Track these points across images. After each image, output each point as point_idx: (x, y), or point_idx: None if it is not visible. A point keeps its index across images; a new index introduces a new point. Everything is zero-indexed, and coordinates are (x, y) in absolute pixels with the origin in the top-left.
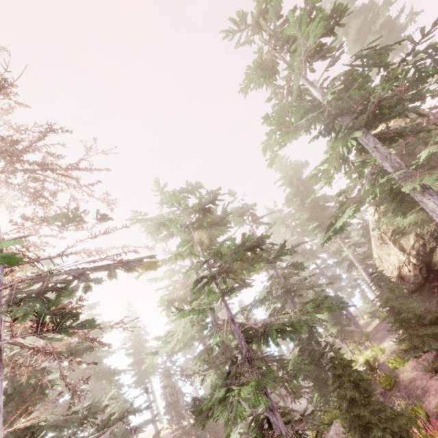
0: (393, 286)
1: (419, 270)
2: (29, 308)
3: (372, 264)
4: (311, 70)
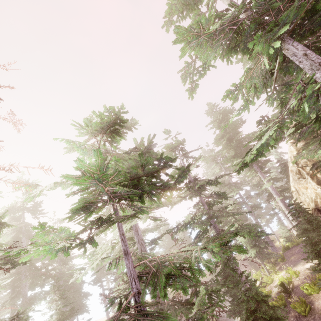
0: (311, 217)
1: None
2: None
3: (289, 196)
4: None
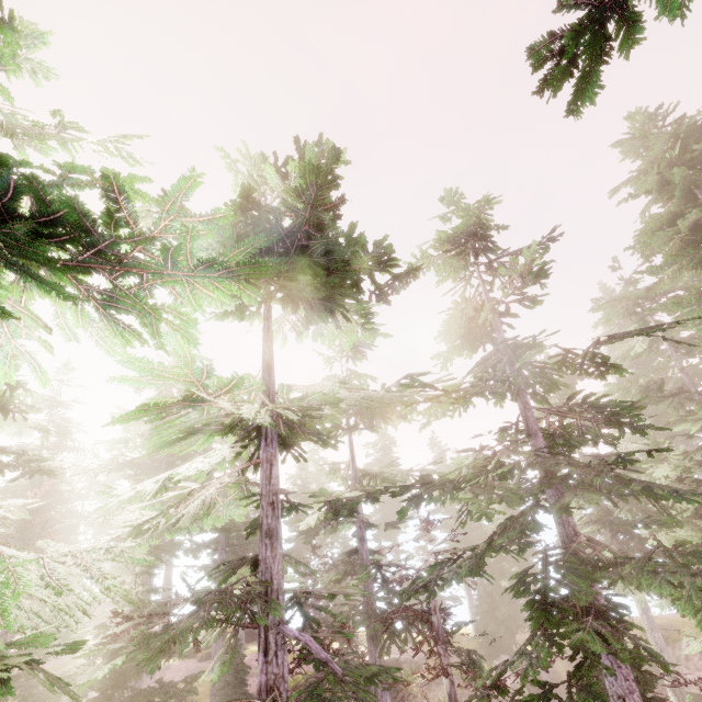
0: None
1: None
2: None
3: None
4: None
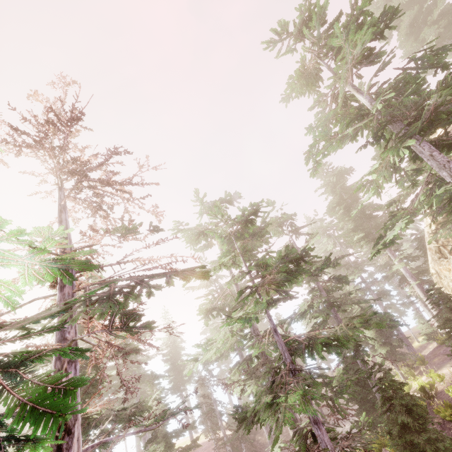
0: None
1: None
2: (104, 309)
3: (428, 280)
4: (358, 76)
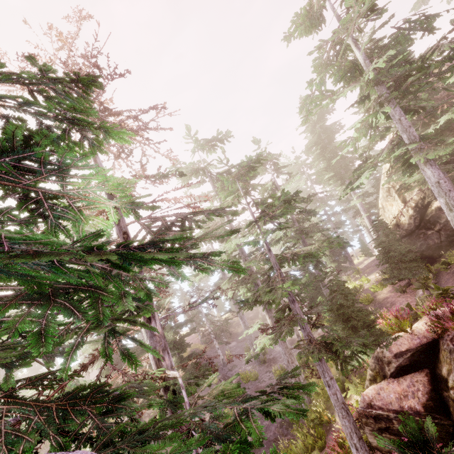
0: (389, 232)
1: (414, 220)
2: None
3: (376, 213)
4: (359, 30)
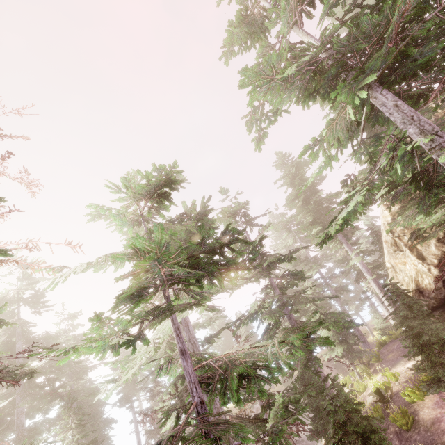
0: (411, 301)
1: (443, 283)
2: None
3: (384, 274)
4: (308, 14)
